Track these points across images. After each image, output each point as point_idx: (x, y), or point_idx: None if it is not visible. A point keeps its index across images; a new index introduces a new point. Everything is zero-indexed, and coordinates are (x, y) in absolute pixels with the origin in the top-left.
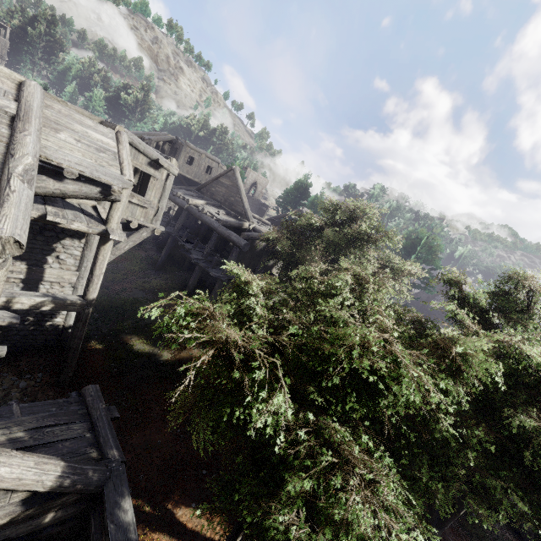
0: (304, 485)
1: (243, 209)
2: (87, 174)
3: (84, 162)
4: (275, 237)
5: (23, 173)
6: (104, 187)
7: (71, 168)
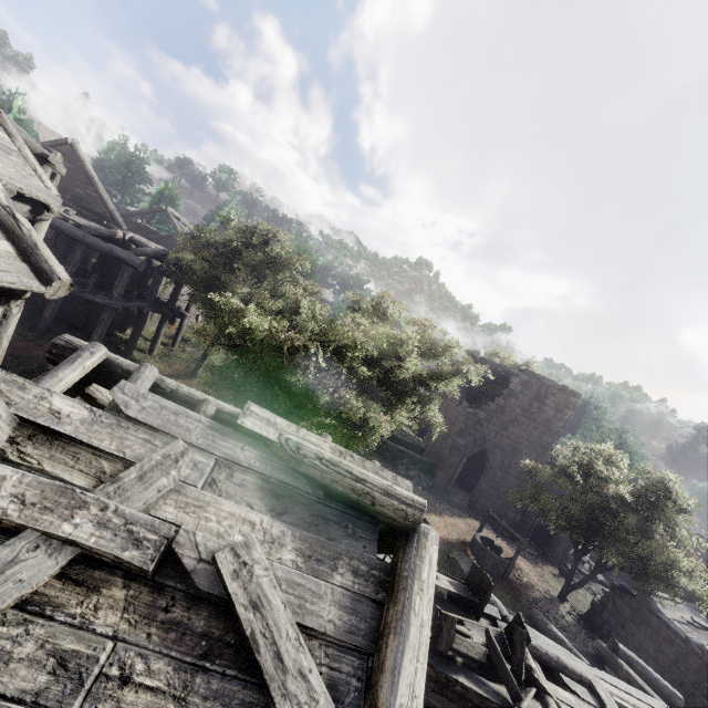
0: (328, 397)
1: (105, 209)
2: (26, 192)
3: (13, 174)
4: (190, 257)
5: (9, 204)
6: (33, 204)
7: (10, 185)
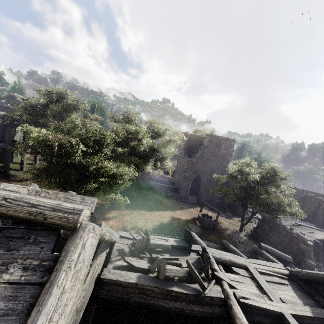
0: (94, 167)
1: None
2: None
3: None
4: (18, 114)
5: None
6: None
7: None
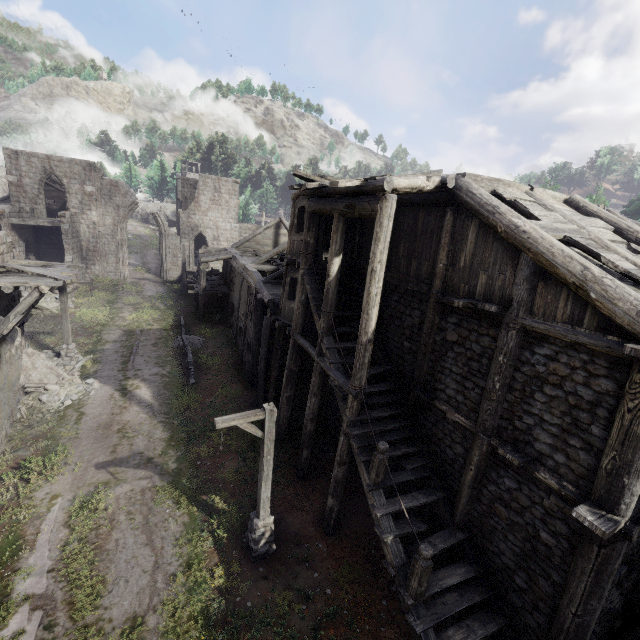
0: None
1: None
2: None
3: None
4: None
5: None
6: None
7: None
